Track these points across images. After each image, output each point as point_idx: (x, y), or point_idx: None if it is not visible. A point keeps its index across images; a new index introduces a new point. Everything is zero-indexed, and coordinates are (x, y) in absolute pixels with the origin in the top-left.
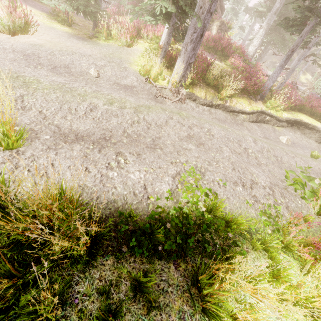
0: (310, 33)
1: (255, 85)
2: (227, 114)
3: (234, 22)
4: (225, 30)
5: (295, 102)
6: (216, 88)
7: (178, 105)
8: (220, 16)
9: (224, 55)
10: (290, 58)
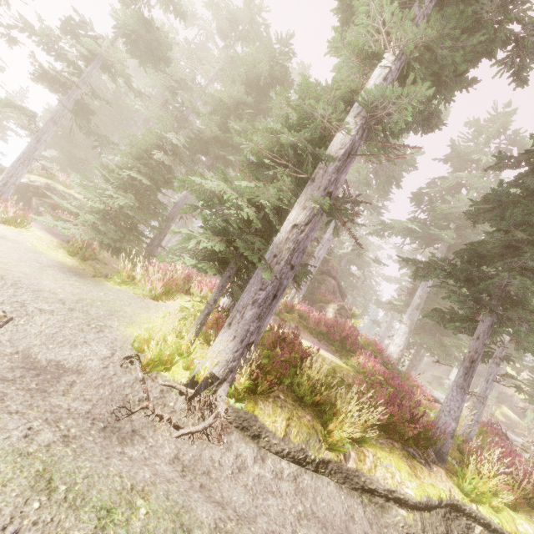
0: (490, 336)
1: (413, 420)
2: (353, 499)
3: (365, 315)
4: (348, 316)
5: (529, 482)
6: (321, 411)
7: (194, 446)
8: (340, 301)
9: (346, 348)
10: (473, 373)
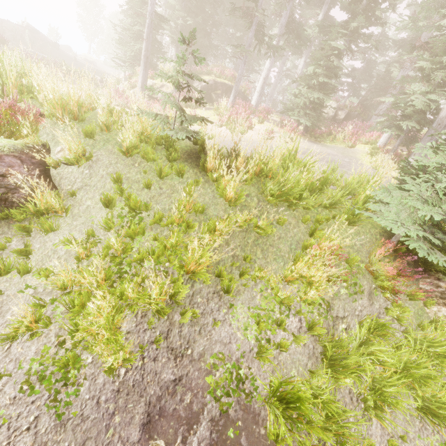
0: None
1: None
2: None
3: None
4: None
5: None
6: None
7: None
8: None
9: None
10: None
